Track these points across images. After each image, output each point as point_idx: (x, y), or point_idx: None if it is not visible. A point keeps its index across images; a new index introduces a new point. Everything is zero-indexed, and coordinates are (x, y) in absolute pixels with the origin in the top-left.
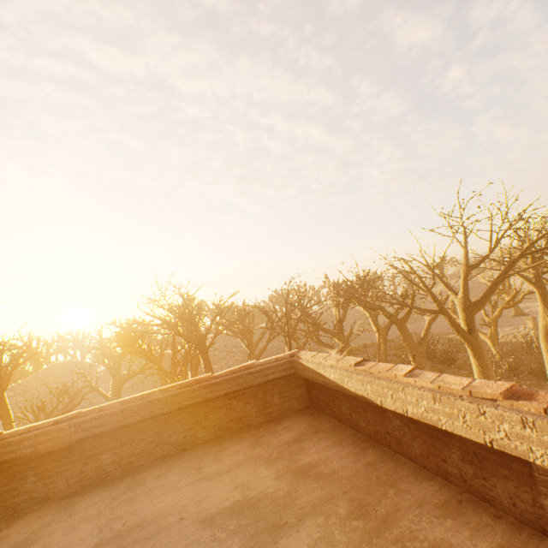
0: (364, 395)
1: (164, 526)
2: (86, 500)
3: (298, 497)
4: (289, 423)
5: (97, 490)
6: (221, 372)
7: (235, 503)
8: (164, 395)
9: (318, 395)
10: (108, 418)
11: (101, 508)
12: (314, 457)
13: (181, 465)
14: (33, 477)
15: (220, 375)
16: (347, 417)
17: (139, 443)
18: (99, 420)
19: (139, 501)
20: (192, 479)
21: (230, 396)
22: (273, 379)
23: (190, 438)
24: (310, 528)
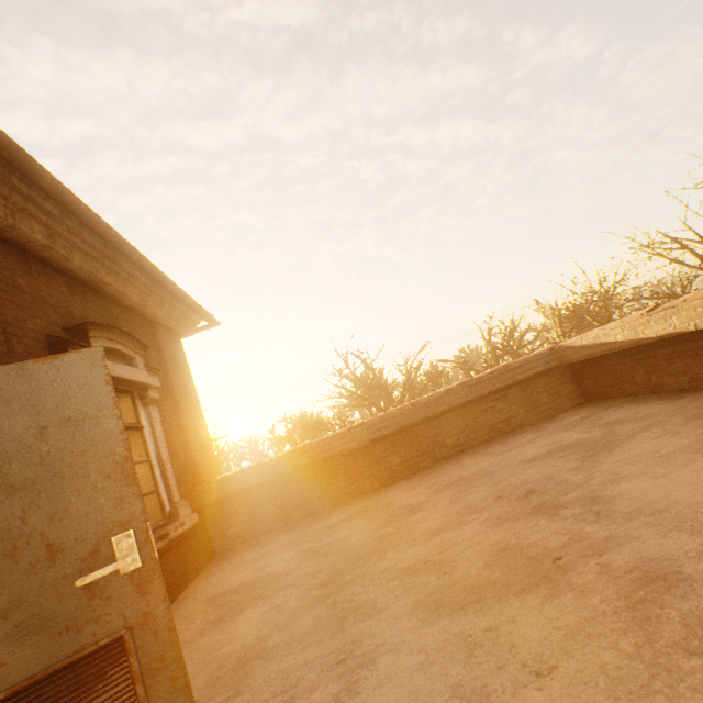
0: (669, 331)
1: (489, 472)
2: (394, 486)
3: (618, 431)
4: (568, 413)
5: (397, 482)
6: (477, 376)
7: (550, 449)
8: (432, 398)
9: (595, 382)
10: (390, 421)
11: (414, 484)
12: (619, 416)
13: (467, 456)
14: (342, 476)
15: (478, 377)
16: (644, 385)
17: (418, 446)
18: (384, 423)
19: (448, 474)
20: (488, 456)
21: (493, 399)
22: (537, 373)
23: (463, 441)
24: (646, 435)
